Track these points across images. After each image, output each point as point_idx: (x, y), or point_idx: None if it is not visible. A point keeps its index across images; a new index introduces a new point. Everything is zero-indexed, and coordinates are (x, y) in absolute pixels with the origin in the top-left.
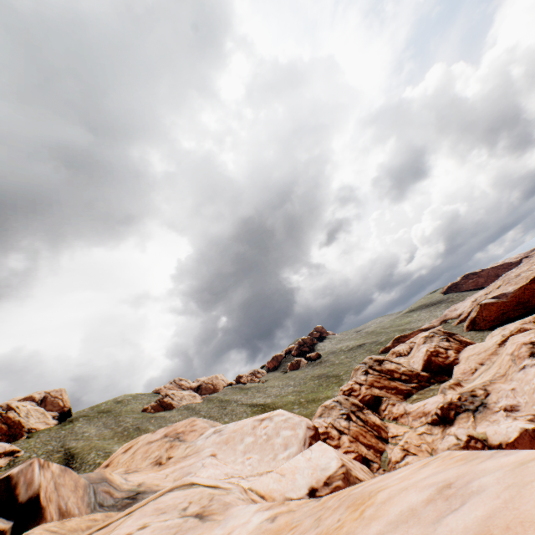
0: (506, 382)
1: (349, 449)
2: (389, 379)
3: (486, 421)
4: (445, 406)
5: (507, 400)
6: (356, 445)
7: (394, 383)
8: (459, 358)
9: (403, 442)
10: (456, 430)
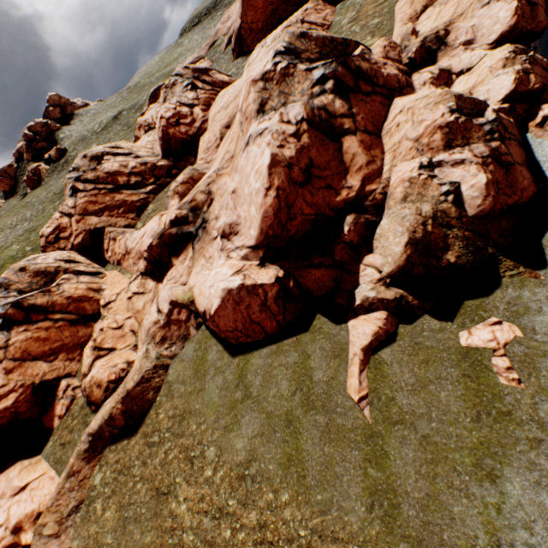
0: (232, 174)
1: (3, 391)
2: (113, 192)
3: (203, 259)
4: (156, 243)
5: (227, 216)
6: (21, 372)
7: (120, 196)
8: (208, 119)
9: (97, 333)
10: (161, 292)
